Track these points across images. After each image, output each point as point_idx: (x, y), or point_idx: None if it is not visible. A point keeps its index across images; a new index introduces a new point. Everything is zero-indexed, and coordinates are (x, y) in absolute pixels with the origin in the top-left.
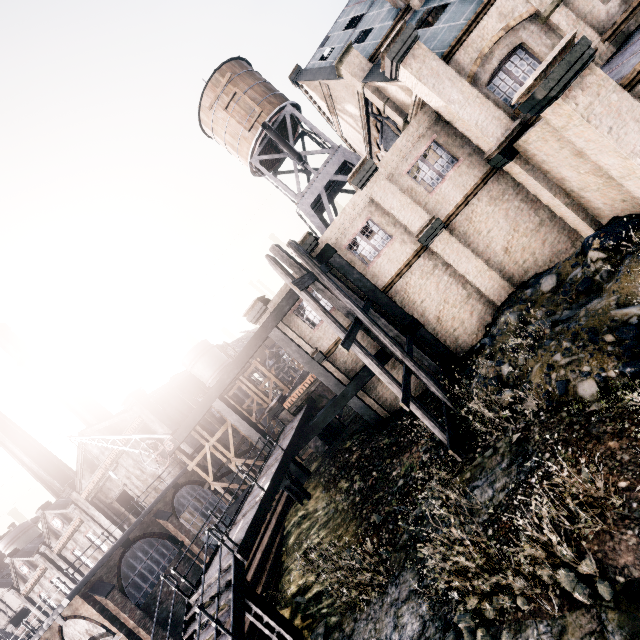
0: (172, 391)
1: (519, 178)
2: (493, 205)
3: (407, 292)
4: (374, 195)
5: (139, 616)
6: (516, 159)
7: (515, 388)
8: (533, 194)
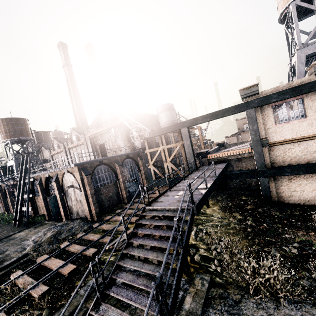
0: (146, 116)
1: None
2: None
3: None
4: None
5: (92, 192)
6: None
7: None
8: None
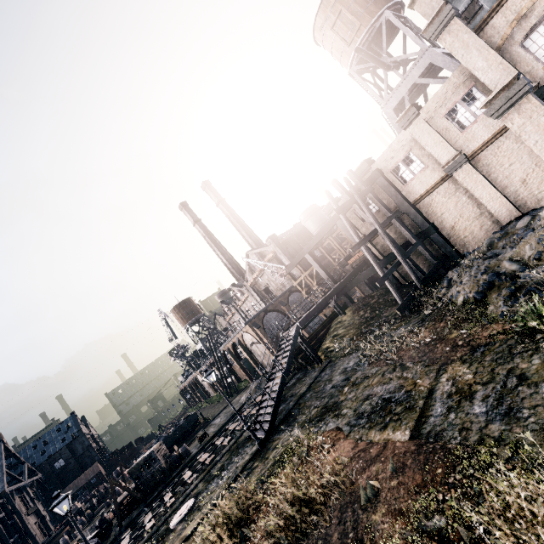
0: (292, 237)
1: None
2: (520, 142)
3: (431, 206)
4: (414, 135)
5: (270, 341)
6: None
7: (449, 288)
8: None
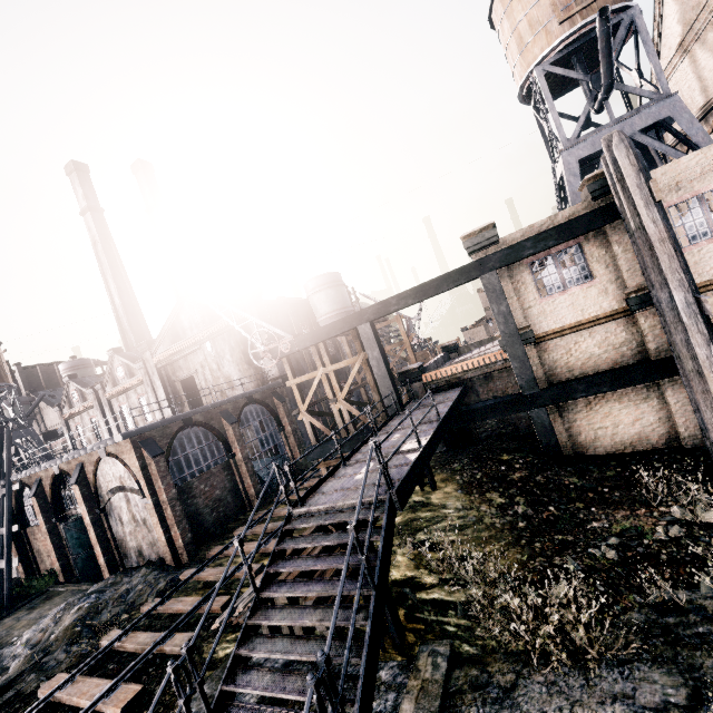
0: (284, 306)
1: None
2: None
3: None
4: None
5: (173, 495)
6: None
7: None
8: None
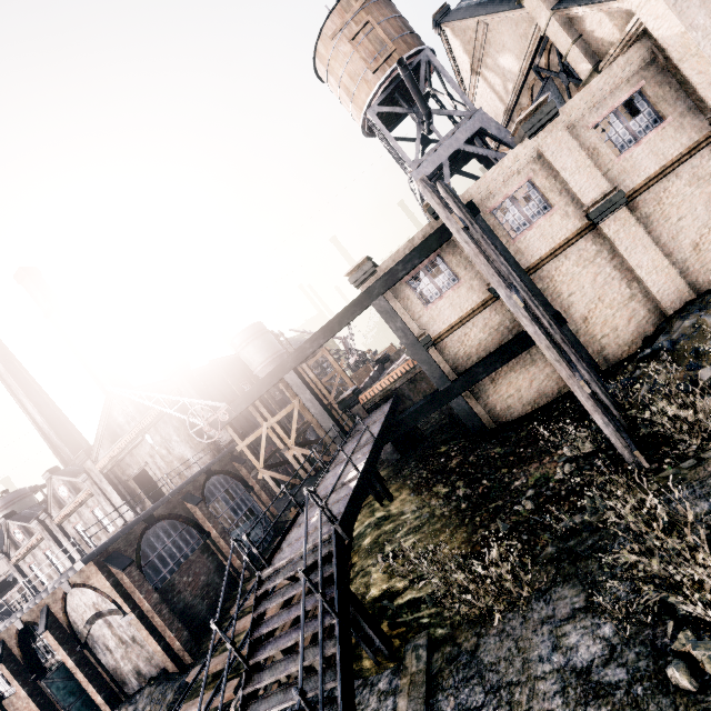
0: (217, 370)
1: None
2: (694, 186)
3: (554, 280)
4: (545, 148)
5: (155, 600)
6: None
7: None
8: None
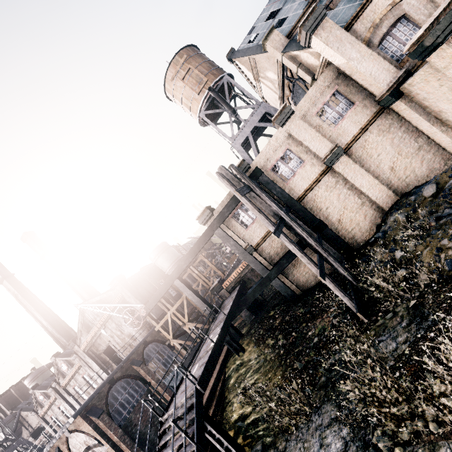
0: (142, 276)
1: (403, 113)
2: (381, 135)
3: (315, 201)
4: (291, 131)
5: (120, 433)
6: (401, 99)
7: (408, 267)
8: (413, 126)
